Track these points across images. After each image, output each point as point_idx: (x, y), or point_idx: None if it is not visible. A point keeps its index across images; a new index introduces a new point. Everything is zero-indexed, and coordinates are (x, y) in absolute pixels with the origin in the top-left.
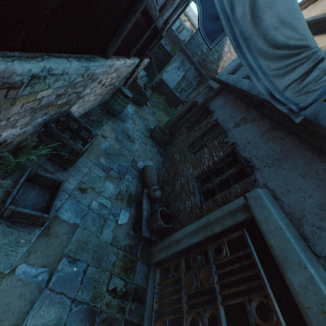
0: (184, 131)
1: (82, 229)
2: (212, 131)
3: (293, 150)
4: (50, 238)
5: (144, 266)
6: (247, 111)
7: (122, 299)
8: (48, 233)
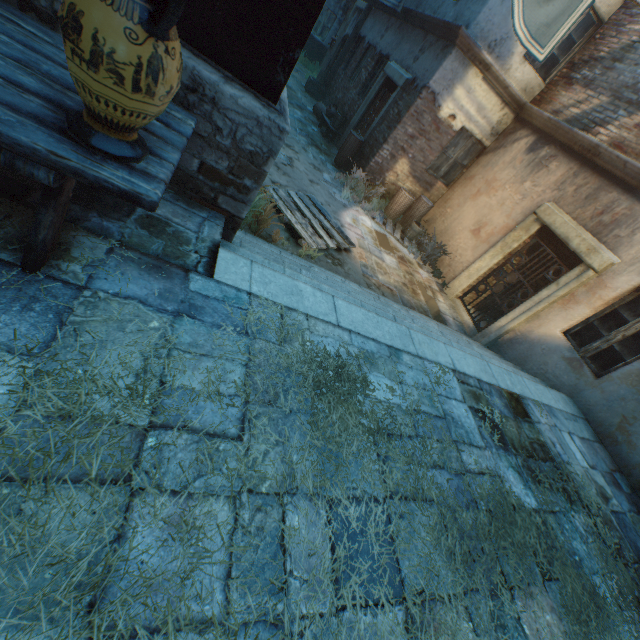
0: (340, 74)
1: (298, 123)
2: (366, 56)
3: (405, 34)
4: None
5: (337, 151)
6: (389, 22)
7: (330, 153)
8: None
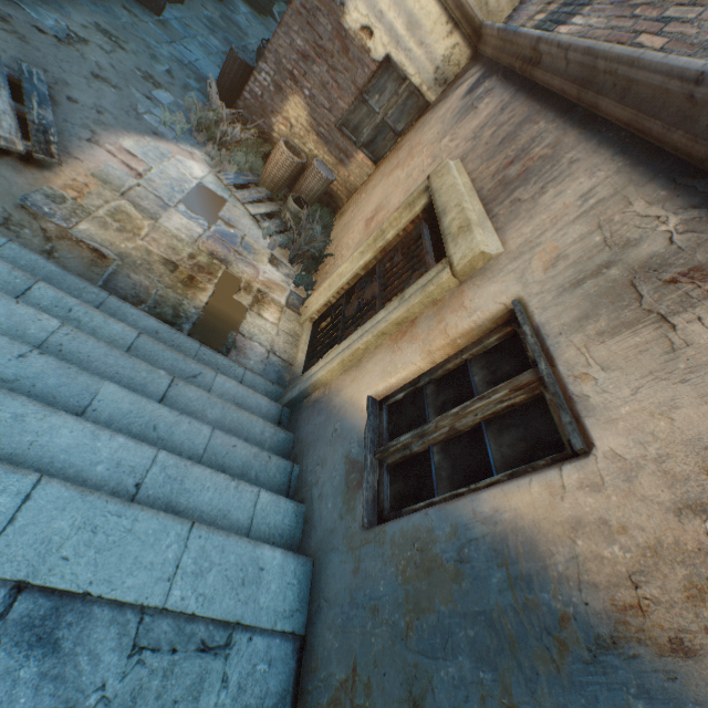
0: None
1: (191, 42)
2: None
3: None
4: (166, 29)
5: None
6: None
7: None
8: (165, 26)
